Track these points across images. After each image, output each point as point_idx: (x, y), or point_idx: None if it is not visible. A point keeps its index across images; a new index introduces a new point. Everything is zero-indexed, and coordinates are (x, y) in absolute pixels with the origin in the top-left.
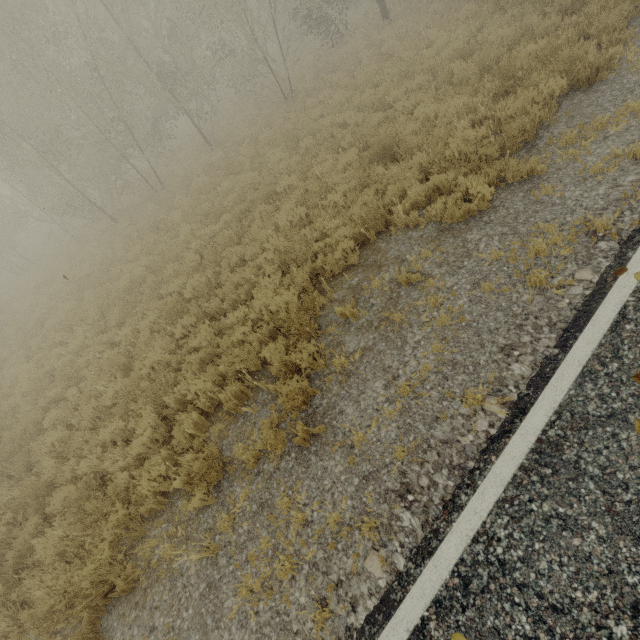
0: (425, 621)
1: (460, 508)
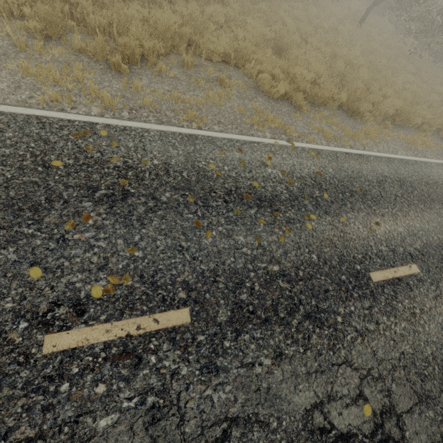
0: (98, 124)
1: (147, 123)
